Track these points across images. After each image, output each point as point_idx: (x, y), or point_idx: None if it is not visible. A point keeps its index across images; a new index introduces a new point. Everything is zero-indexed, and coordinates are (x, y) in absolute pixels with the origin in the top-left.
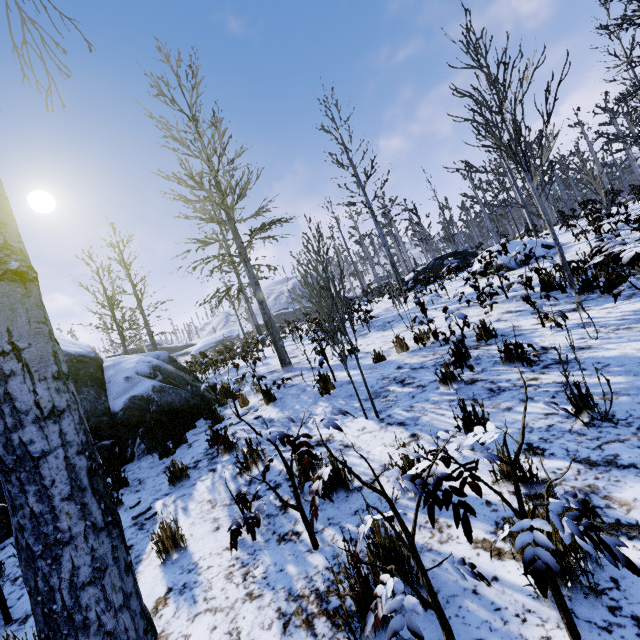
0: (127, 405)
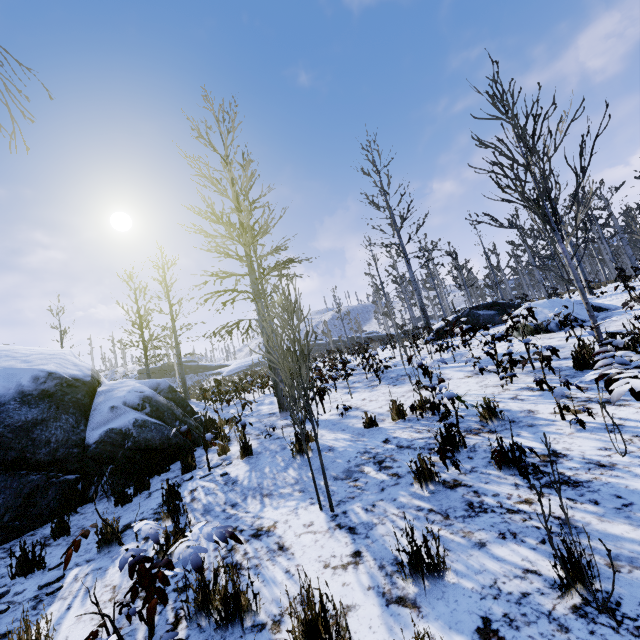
0: (102, 438)
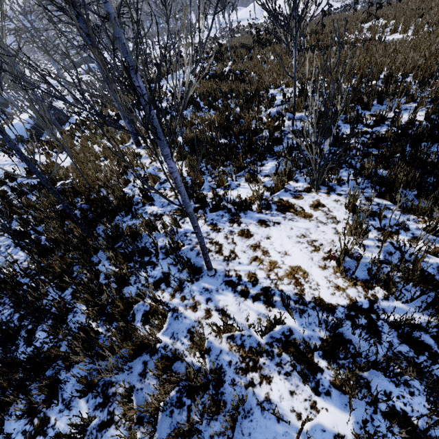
0: None
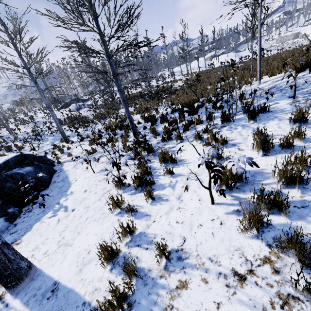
0: None
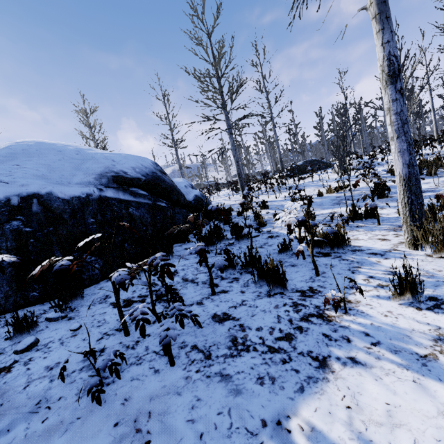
0: (195, 198)
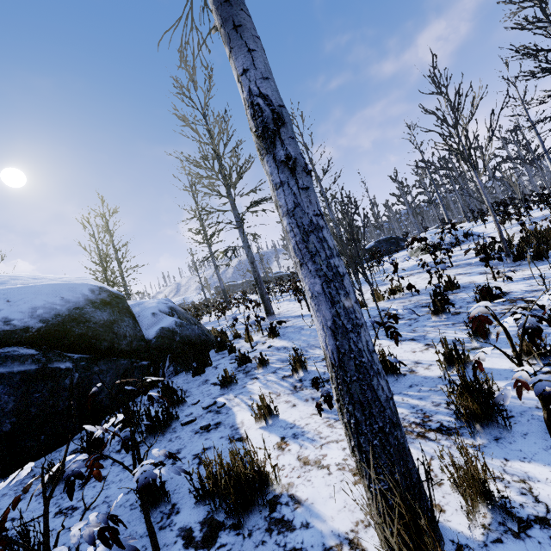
0: (159, 334)
